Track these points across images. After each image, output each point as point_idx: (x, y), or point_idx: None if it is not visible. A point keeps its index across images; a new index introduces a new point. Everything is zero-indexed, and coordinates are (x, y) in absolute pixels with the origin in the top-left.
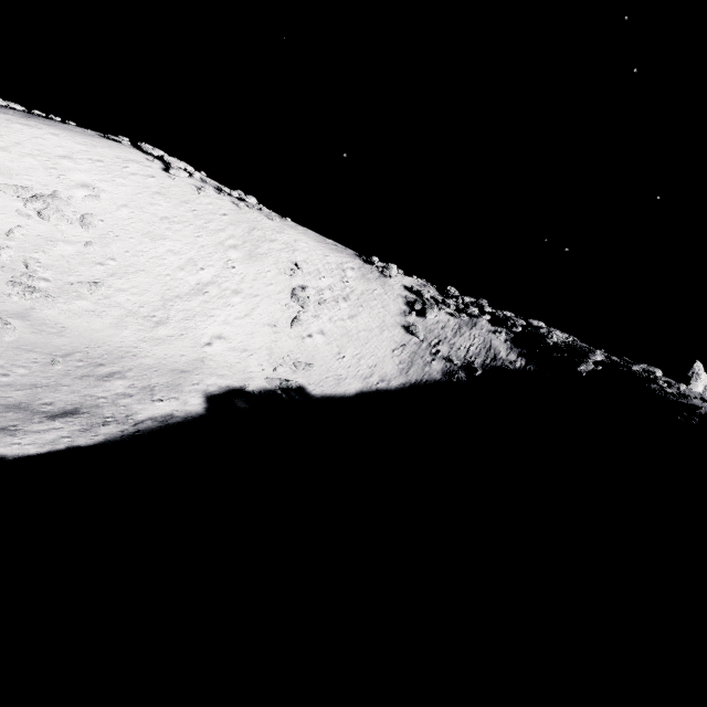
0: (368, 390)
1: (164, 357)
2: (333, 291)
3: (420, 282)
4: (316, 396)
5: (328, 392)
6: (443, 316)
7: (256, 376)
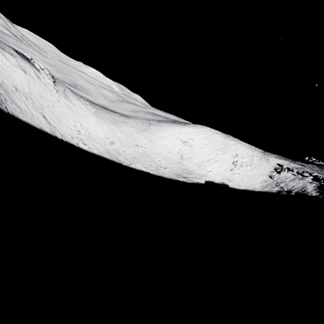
0: (247, 190)
1: (199, 172)
2: (246, 163)
3: (286, 162)
4: (230, 187)
5: (234, 187)
6: (289, 174)
7: (217, 180)
